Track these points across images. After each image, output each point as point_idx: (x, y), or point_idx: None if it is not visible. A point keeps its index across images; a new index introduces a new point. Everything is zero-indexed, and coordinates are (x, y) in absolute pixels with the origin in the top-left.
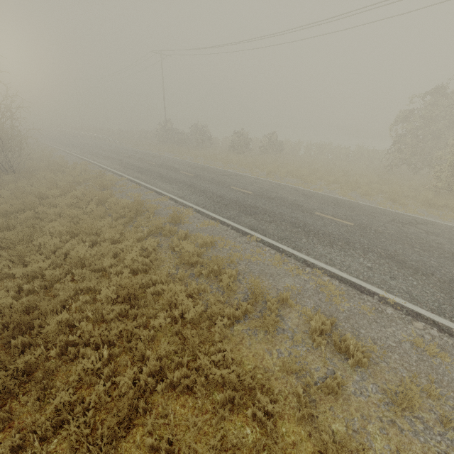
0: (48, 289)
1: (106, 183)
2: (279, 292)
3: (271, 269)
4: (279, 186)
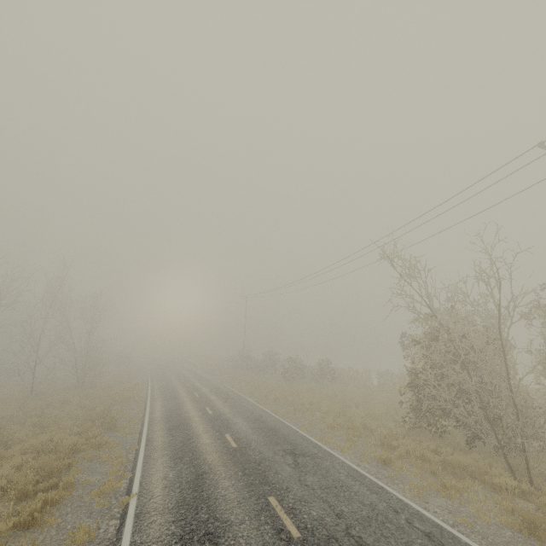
0: None
1: (118, 397)
2: (75, 482)
3: (103, 468)
4: (252, 411)
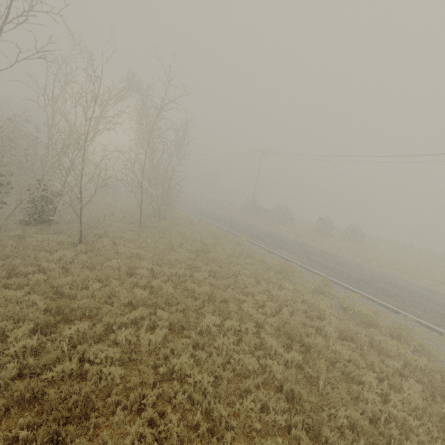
0: (270, 316)
1: (242, 242)
2: None
3: None
4: (390, 275)
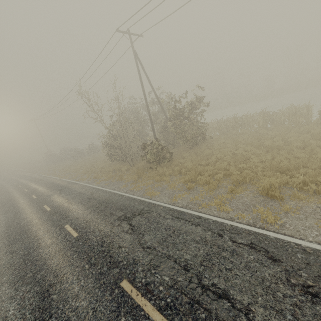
0: None
1: None
2: None
3: None
4: (50, 181)
